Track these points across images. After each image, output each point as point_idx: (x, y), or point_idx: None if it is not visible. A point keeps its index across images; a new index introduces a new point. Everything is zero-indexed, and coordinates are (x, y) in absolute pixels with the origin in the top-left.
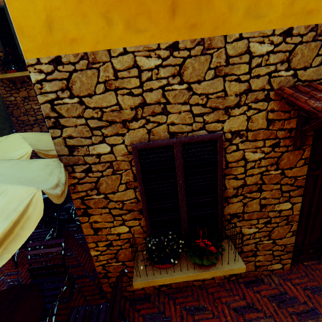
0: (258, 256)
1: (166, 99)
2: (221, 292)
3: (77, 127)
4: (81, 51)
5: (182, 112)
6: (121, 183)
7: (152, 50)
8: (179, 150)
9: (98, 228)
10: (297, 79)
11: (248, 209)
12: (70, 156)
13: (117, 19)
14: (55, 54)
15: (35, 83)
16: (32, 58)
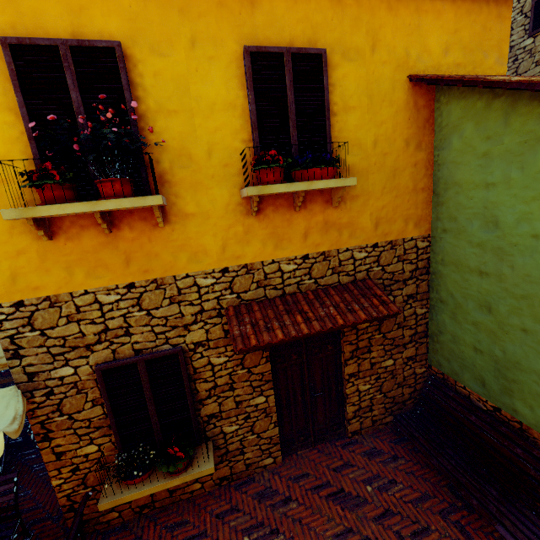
0: (246, 454)
1: (128, 323)
2: (209, 501)
3: (38, 355)
4: (44, 295)
5: (145, 332)
6: (87, 401)
7: (111, 289)
8: (143, 366)
9: (62, 452)
10: (242, 299)
11: (224, 407)
12: (30, 382)
13: (78, 271)
14: (17, 299)
15: None
16: None
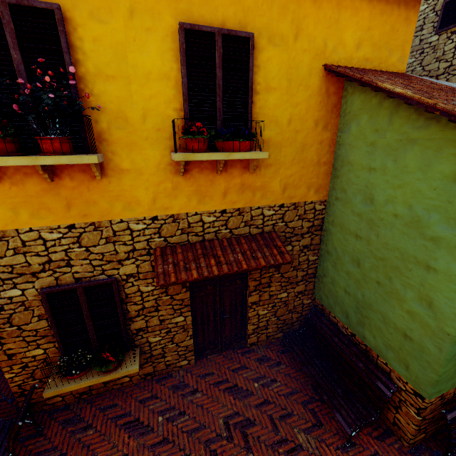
0: (167, 357)
1: (69, 257)
2: (135, 390)
3: None
4: None
5: (84, 265)
6: (33, 316)
7: (54, 228)
8: (82, 291)
9: (13, 353)
10: (168, 242)
11: (150, 324)
12: None
13: (23, 212)
14: None
15: None
16: None
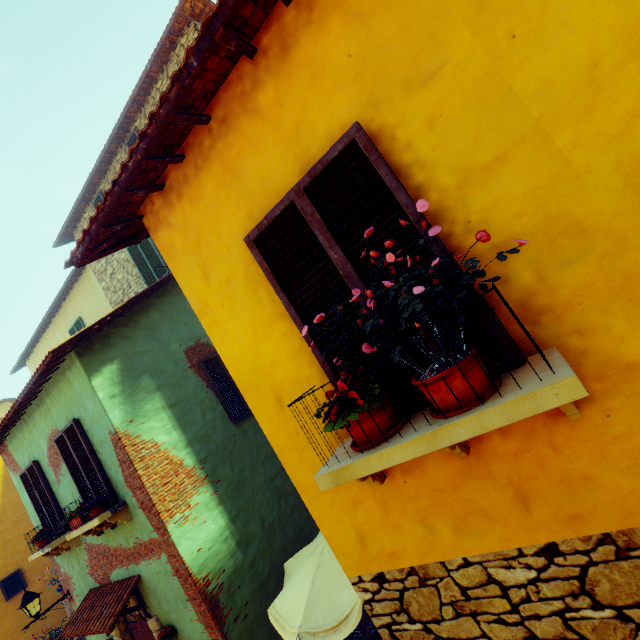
0: None
1: (577, 633)
2: None
3: None
4: (406, 565)
5: None
6: None
7: (510, 557)
8: None
9: None
10: None
11: None
12: None
13: (440, 524)
14: (375, 570)
15: (363, 602)
16: (353, 575)
